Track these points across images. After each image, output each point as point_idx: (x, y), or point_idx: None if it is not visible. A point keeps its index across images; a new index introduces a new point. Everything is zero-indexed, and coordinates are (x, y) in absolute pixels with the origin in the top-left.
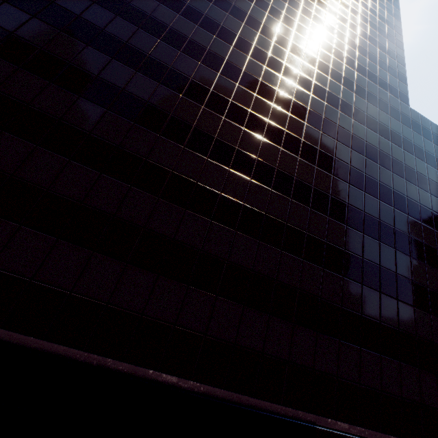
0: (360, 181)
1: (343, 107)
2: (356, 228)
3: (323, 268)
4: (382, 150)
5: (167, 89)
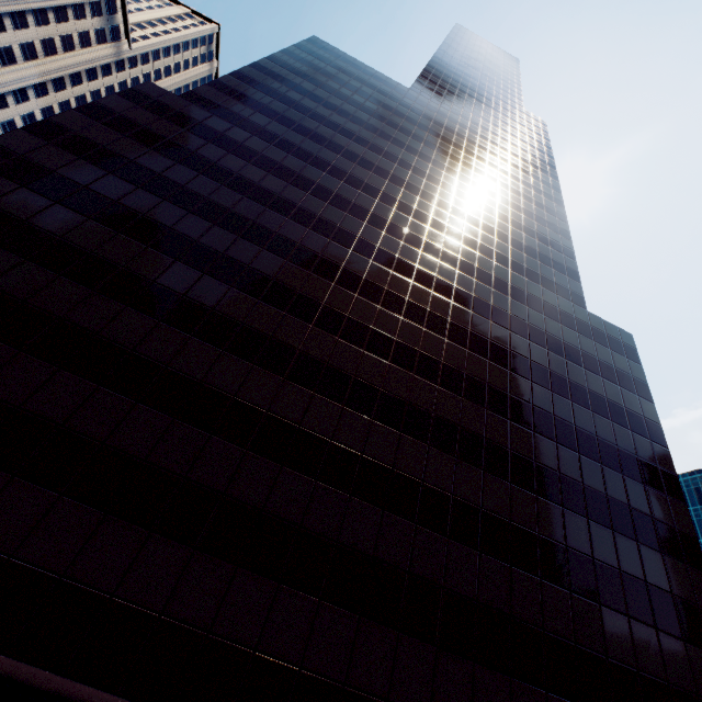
0: (526, 415)
1: (495, 316)
2: (526, 487)
3: (479, 552)
4: (554, 370)
5: (267, 306)
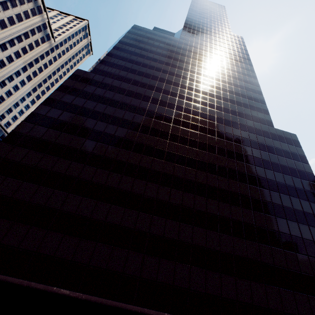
0: (254, 181)
1: (235, 140)
2: (259, 211)
3: (245, 239)
4: (263, 159)
5: (146, 156)
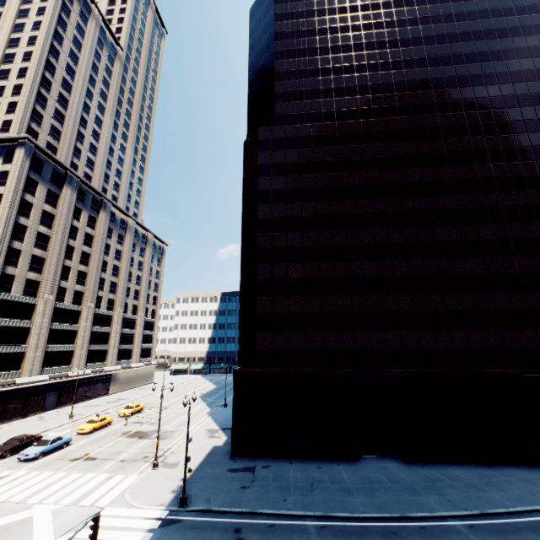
0: None
1: (522, 156)
2: None
3: None
4: None
5: (407, 228)
